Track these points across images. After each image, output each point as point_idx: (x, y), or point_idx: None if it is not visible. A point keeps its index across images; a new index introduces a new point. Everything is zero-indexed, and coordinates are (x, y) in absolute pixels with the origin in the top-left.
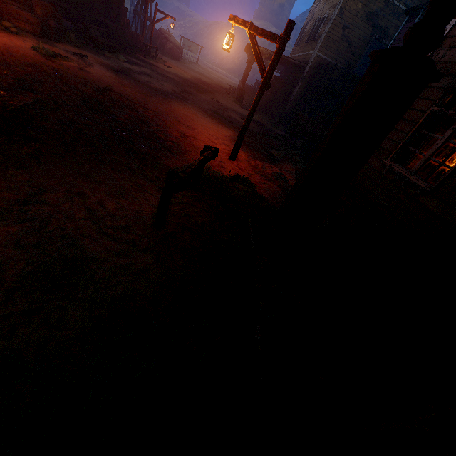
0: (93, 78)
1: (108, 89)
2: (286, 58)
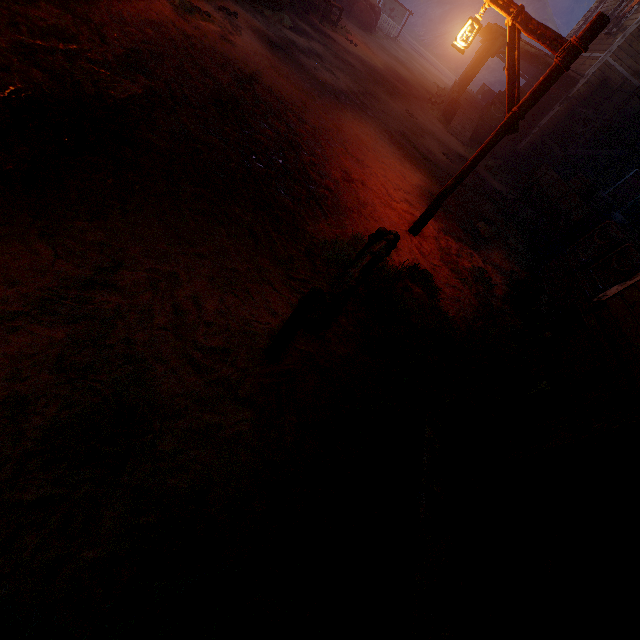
0: (237, 56)
1: (254, 78)
2: (549, 60)
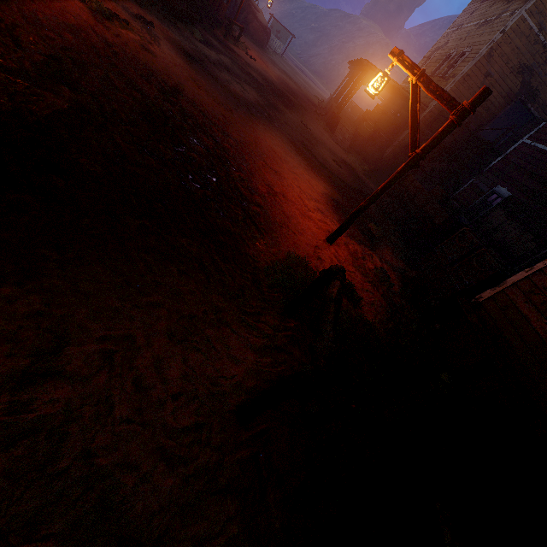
0: (159, 67)
1: (178, 91)
2: (404, 92)
